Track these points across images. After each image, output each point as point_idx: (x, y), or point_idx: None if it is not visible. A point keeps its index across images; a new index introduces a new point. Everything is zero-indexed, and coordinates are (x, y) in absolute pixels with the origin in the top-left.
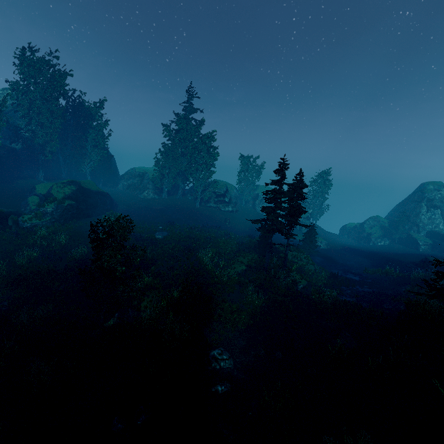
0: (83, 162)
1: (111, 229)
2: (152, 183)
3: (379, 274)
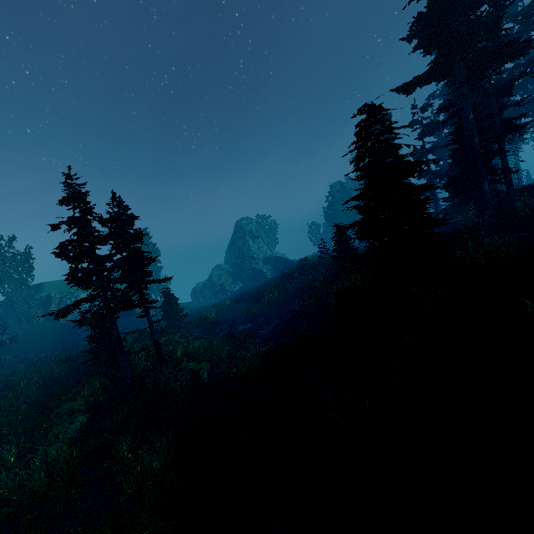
0: None
1: None
2: None
3: (263, 308)
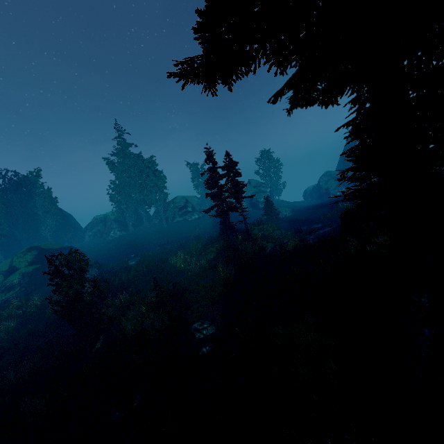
0: (40, 229)
1: (67, 262)
2: (115, 222)
3: (336, 214)
